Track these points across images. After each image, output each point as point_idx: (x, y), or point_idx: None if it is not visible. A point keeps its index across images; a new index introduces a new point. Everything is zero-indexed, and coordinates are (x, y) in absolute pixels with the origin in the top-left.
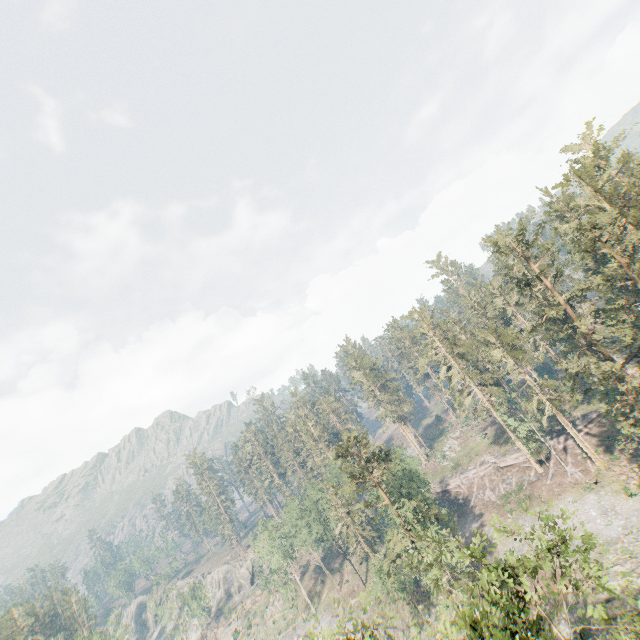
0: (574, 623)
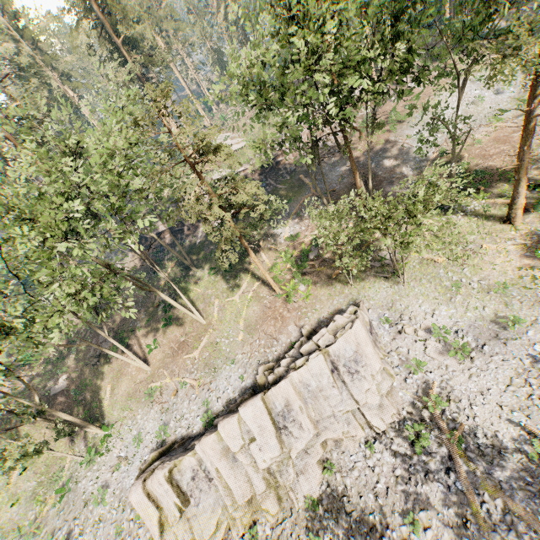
0: None
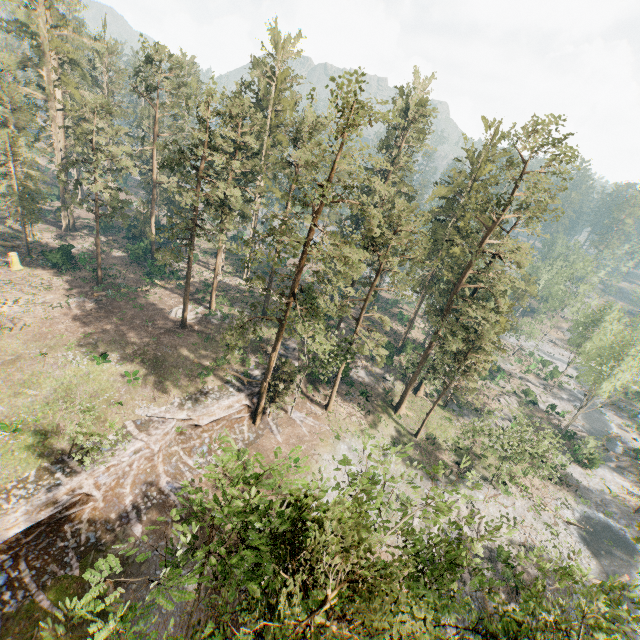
0: (457, 621)
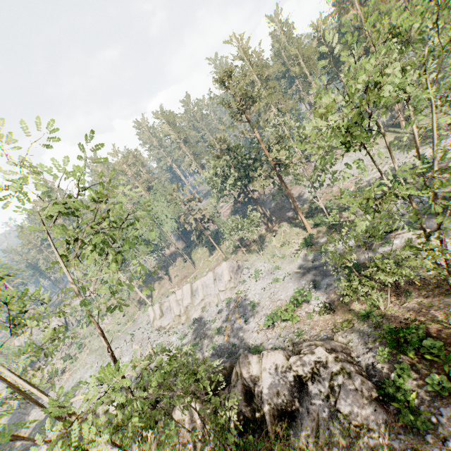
0: None
